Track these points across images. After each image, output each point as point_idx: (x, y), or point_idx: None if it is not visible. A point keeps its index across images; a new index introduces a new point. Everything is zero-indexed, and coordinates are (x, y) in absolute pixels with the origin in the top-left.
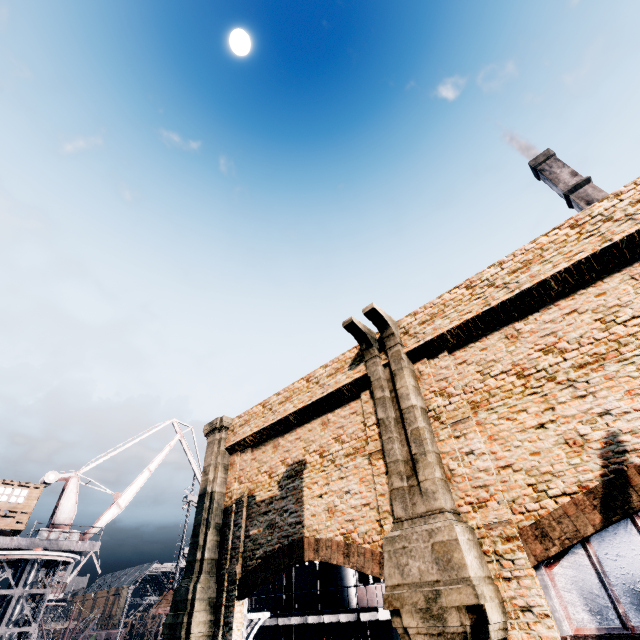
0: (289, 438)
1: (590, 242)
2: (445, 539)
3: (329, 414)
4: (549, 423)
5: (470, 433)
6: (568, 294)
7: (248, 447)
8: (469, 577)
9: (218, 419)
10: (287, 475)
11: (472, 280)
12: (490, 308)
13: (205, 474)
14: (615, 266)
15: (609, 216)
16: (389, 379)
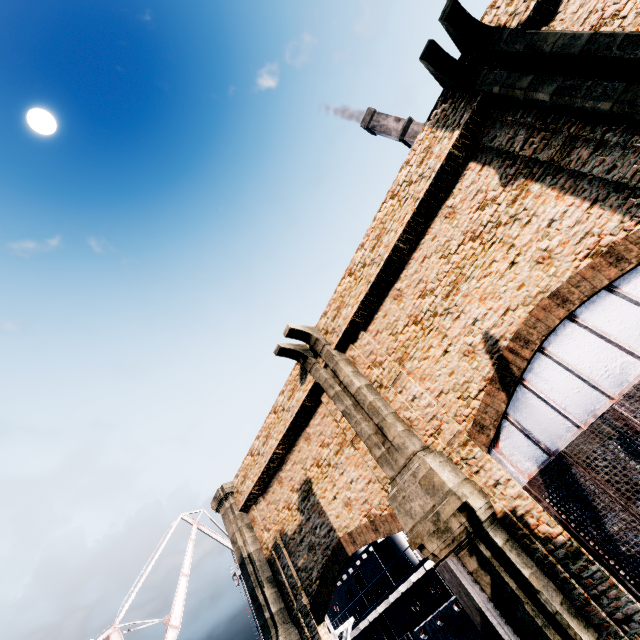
0: (287, 468)
1: (408, 205)
2: (424, 473)
3: (306, 429)
4: (449, 347)
5: (407, 384)
6: (416, 247)
7: (258, 497)
8: (450, 489)
9: (219, 490)
10: (301, 499)
11: (350, 268)
12: (372, 284)
13: (234, 544)
14: (432, 214)
15: (410, 181)
16: (333, 376)
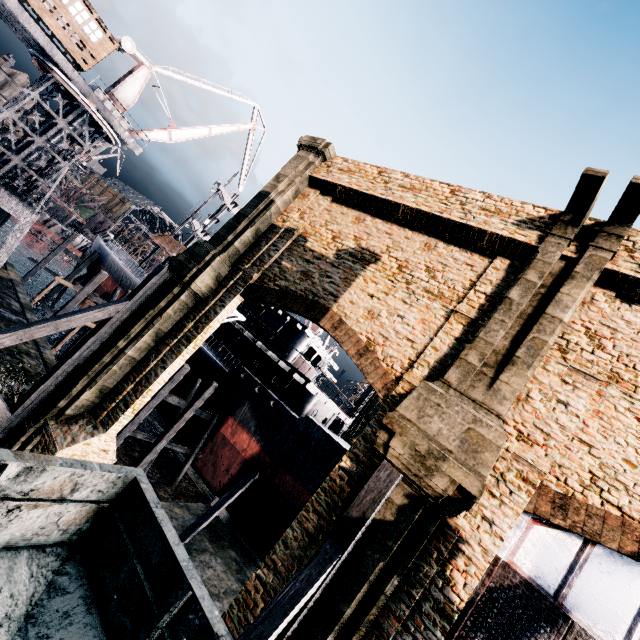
0: (379, 225)
1: None
2: (487, 437)
3: (441, 243)
4: None
5: (583, 392)
6: None
7: (331, 195)
8: (485, 477)
9: (324, 142)
10: (352, 252)
11: None
12: None
13: (276, 180)
14: None
15: None
16: (554, 274)
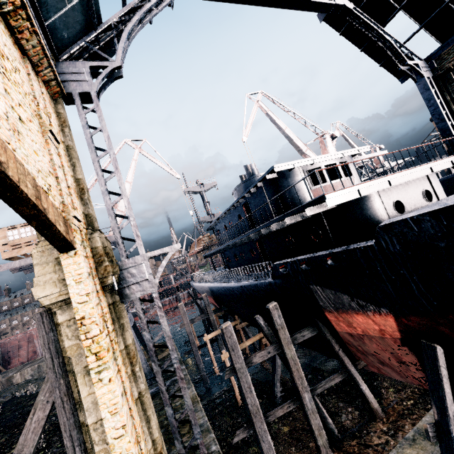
0: None
1: None
2: None
3: None
4: None
5: None
6: None
7: None
8: None
9: None
10: None
11: None
12: None
13: None
14: None
15: None
16: None
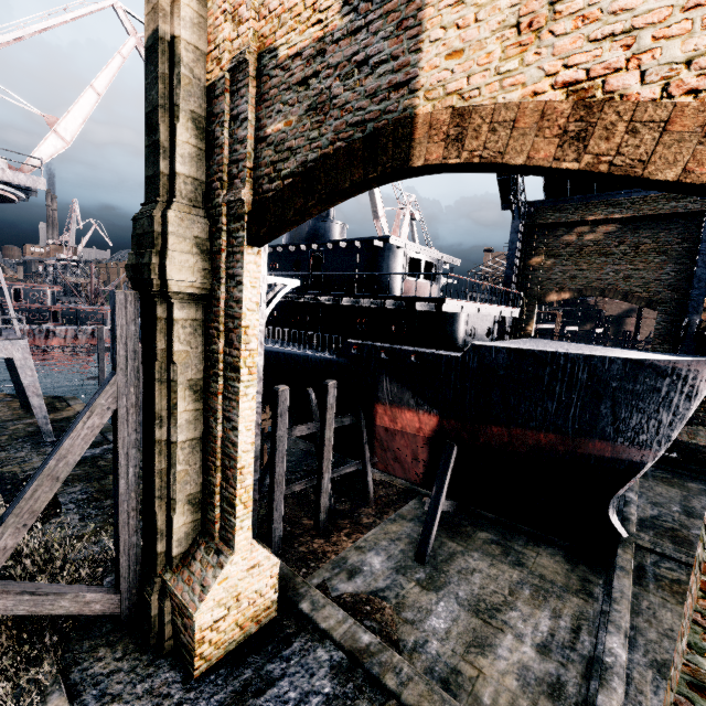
0: None
1: None
2: None
3: None
4: None
5: None
6: None
7: None
8: None
9: None
10: None
11: None
12: None
13: None
14: None
15: None
16: None
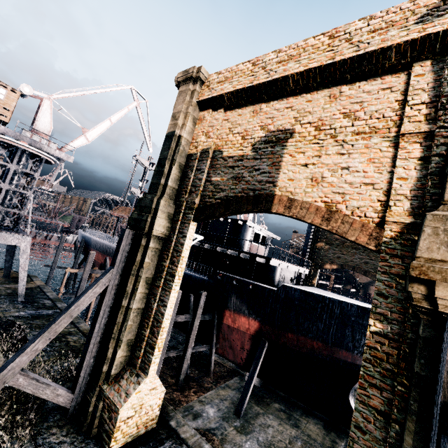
0: (276, 106)
1: None
2: None
3: (344, 86)
4: None
5: None
6: None
7: (222, 107)
8: None
9: (195, 68)
10: (265, 140)
11: None
12: None
13: (174, 119)
14: None
15: None
16: None
